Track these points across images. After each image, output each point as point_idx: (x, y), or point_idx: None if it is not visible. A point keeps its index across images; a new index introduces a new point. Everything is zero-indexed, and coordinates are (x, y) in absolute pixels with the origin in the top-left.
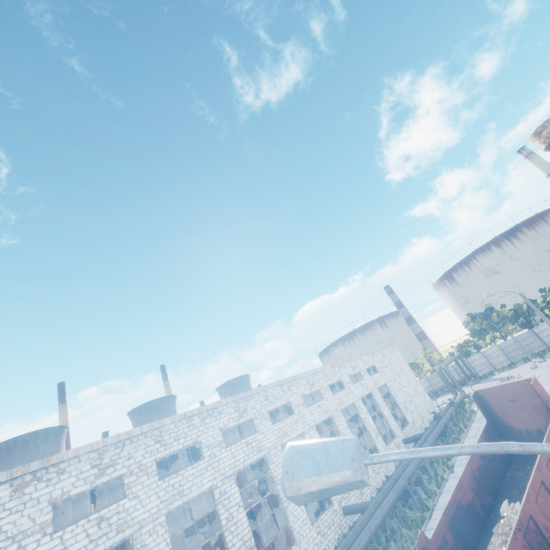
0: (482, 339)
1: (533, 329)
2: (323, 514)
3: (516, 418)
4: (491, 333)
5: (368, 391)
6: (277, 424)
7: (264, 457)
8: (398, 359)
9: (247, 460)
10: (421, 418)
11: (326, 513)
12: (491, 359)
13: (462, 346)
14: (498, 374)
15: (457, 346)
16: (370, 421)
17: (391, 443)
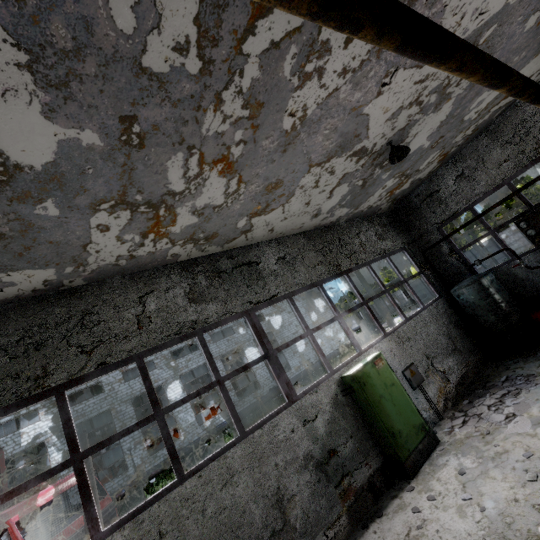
0: None
1: (492, 238)
2: (111, 481)
3: None
4: None
5: (236, 346)
6: (72, 407)
7: (45, 442)
8: (309, 297)
9: (17, 449)
10: (316, 359)
11: (114, 480)
12: None
13: None
14: None
15: None
16: None
17: (248, 396)
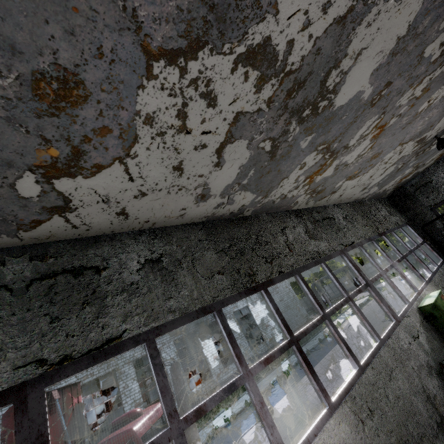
0: (374, 248)
1: None
2: None
3: (61, 431)
4: (383, 242)
5: None
6: None
7: None
8: None
9: None
10: None
11: None
12: (383, 267)
13: (359, 255)
14: (383, 282)
15: (355, 256)
16: (211, 346)
17: (231, 364)
